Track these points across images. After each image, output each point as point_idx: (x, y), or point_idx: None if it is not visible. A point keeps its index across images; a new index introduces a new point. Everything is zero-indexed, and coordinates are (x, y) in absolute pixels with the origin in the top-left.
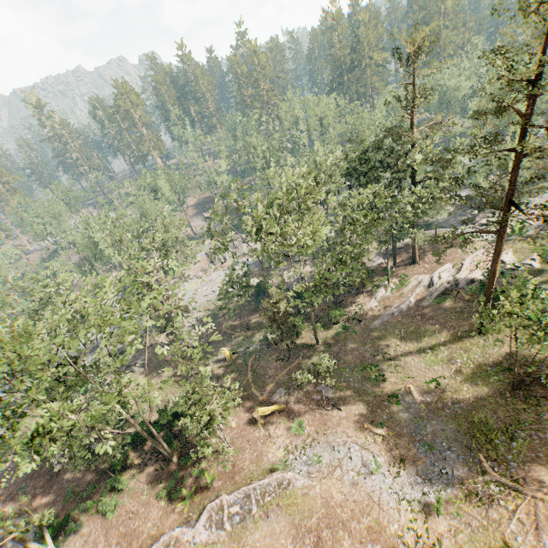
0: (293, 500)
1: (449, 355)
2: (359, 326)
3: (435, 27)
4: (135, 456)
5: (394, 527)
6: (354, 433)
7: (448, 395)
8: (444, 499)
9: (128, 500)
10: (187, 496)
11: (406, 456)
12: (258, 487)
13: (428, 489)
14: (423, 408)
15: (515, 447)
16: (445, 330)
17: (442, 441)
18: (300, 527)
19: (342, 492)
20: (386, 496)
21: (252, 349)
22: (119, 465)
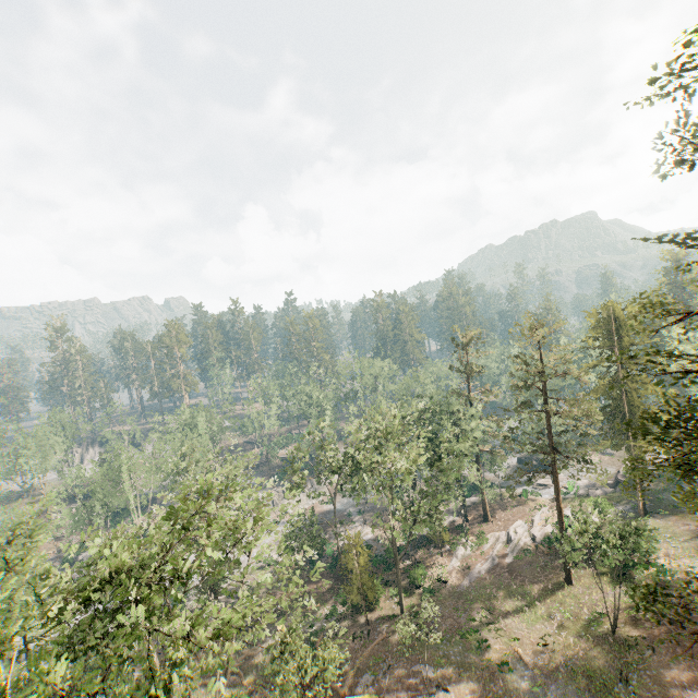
0: None
1: (547, 611)
2: (445, 589)
3: (473, 332)
4: None
5: None
6: None
7: (558, 652)
8: None
9: None
10: None
11: None
12: None
13: None
14: (537, 672)
15: (632, 690)
16: (536, 585)
17: None
18: None
19: None
20: None
21: (316, 629)
22: None
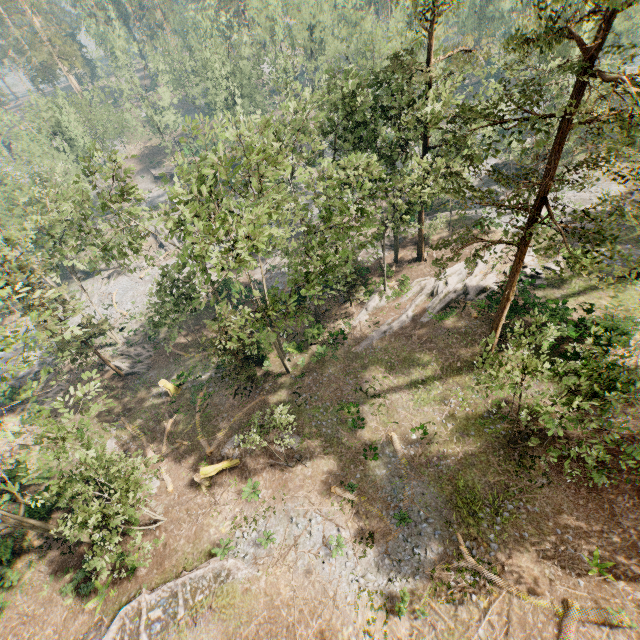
0: (230, 599)
1: (444, 393)
2: (342, 349)
3: None
4: (36, 536)
5: (348, 630)
6: (318, 499)
7: (435, 447)
8: (411, 590)
9: (23, 598)
10: (101, 589)
11: (376, 528)
12: (188, 582)
13: (395, 573)
14: (404, 463)
15: (499, 523)
16: (443, 358)
17: (420, 509)
18: (235, 637)
19: (292, 586)
20: (345, 586)
21: (204, 379)
22: (7, 554)
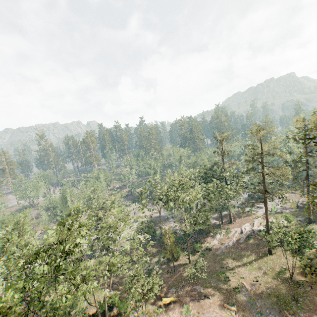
0: None
1: (258, 265)
2: (210, 253)
3: (227, 134)
4: None
5: None
6: (219, 310)
7: (262, 285)
8: None
9: None
10: None
11: None
12: None
13: None
14: (252, 293)
15: (299, 305)
16: (253, 254)
17: (266, 309)
18: None
19: None
20: None
21: (151, 267)
22: None
